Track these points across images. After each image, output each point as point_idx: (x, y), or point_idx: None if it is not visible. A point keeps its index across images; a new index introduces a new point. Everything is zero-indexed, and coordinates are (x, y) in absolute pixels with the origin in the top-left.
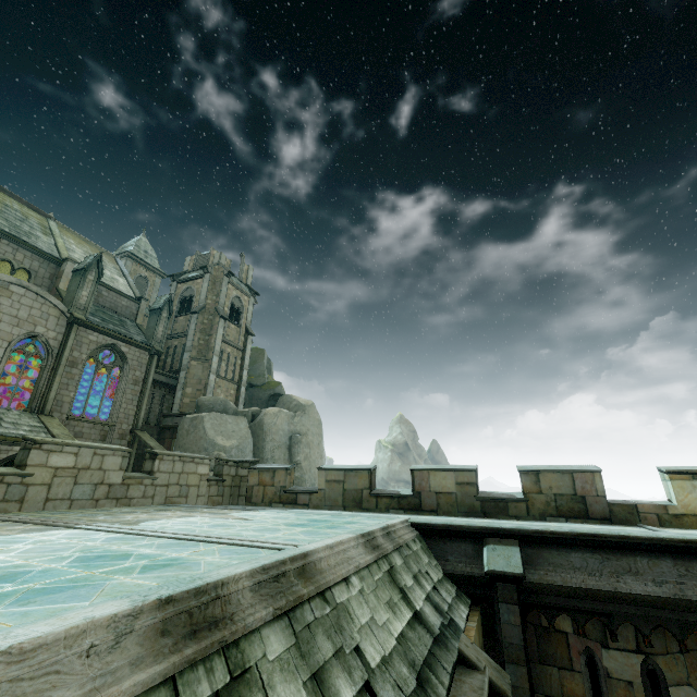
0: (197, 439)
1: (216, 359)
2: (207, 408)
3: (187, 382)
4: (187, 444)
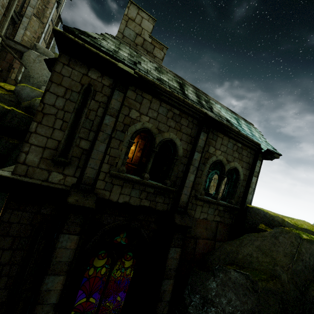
0: (41, 68)
1: (47, 26)
2: (42, 53)
3: (28, 27)
4: (33, 67)
